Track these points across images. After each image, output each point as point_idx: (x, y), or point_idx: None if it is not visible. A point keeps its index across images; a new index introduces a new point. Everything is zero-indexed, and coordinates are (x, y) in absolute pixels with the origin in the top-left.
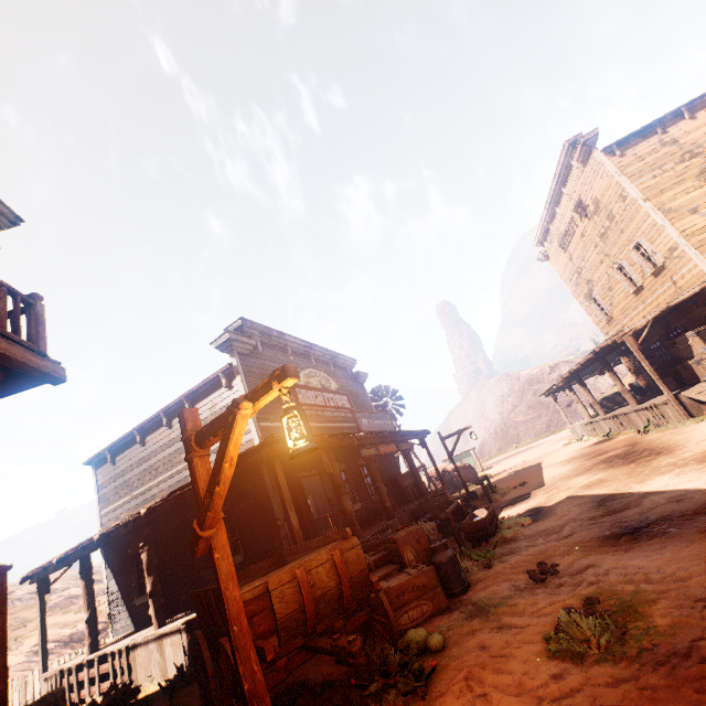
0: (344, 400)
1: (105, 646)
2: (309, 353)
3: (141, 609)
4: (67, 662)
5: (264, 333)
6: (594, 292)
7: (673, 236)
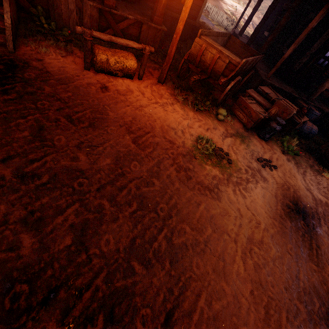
0: None
1: (243, 37)
2: None
3: (263, 37)
4: (238, 31)
5: None
6: None
7: None
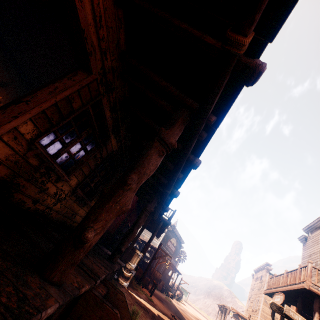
0: (174, 249)
1: None
2: (177, 235)
3: None
4: None
5: (174, 228)
6: (250, 298)
7: (260, 306)
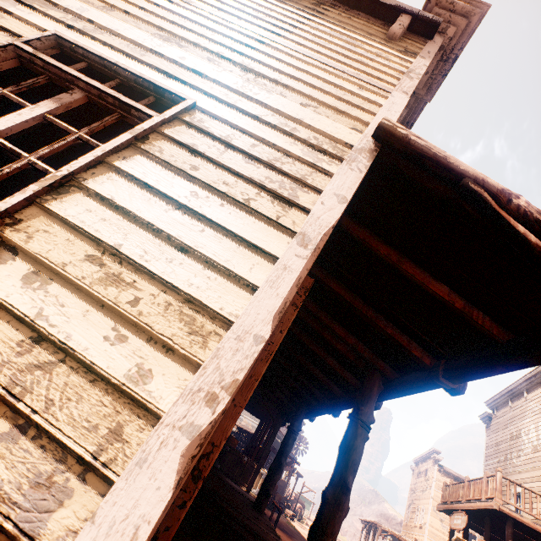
0: None
1: None
2: None
3: None
4: None
5: None
6: (410, 506)
7: (427, 519)
